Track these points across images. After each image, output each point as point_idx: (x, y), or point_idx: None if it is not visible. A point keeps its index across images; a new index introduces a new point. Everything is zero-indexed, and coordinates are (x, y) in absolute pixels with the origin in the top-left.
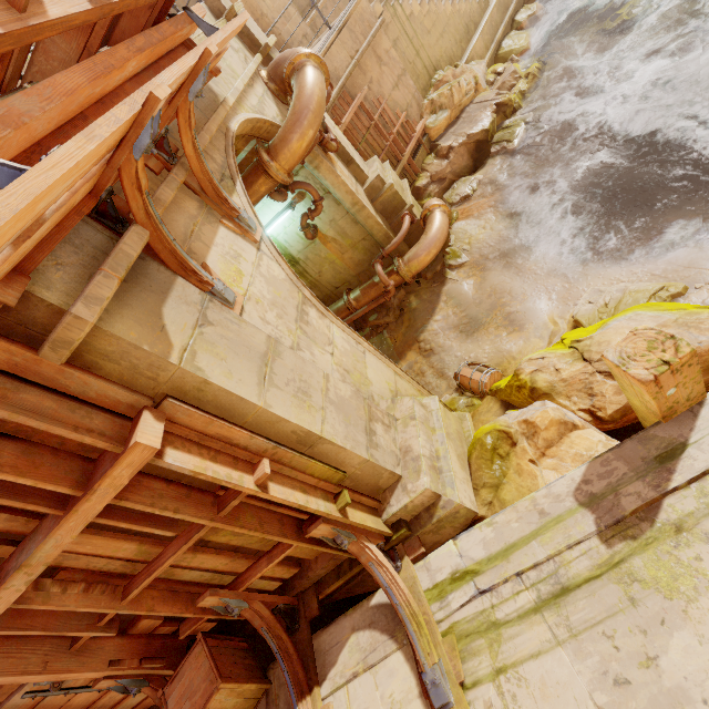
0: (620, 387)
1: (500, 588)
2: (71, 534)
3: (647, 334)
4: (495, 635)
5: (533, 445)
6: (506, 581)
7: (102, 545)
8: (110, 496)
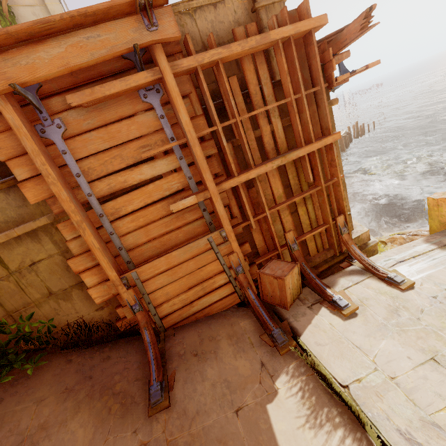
0: (429, 219)
1: (407, 261)
2: (303, 153)
3: (440, 192)
4: (412, 269)
5: (395, 244)
6: (409, 259)
7: (276, 182)
8: (321, 146)
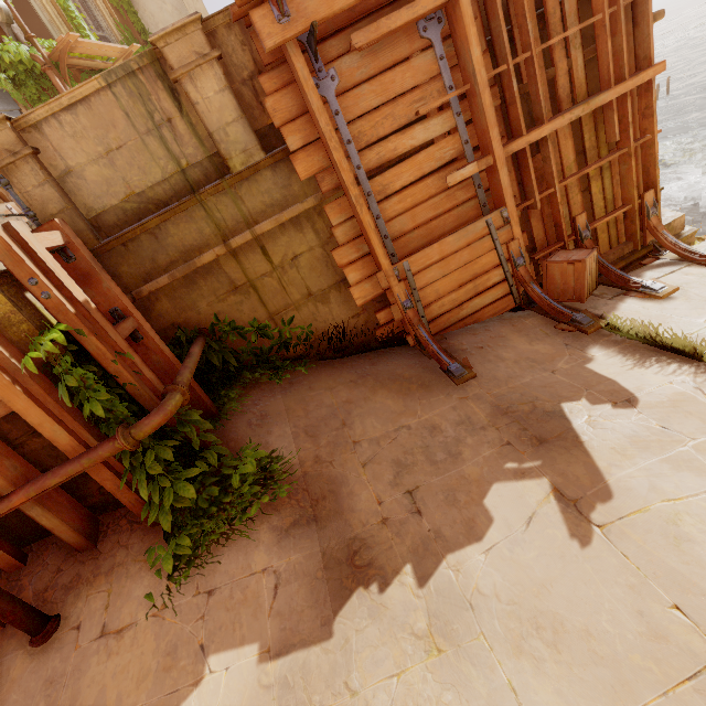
0: None
1: None
2: (612, 97)
3: None
4: None
5: None
6: None
7: (567, 146)
8: (637, 85)
